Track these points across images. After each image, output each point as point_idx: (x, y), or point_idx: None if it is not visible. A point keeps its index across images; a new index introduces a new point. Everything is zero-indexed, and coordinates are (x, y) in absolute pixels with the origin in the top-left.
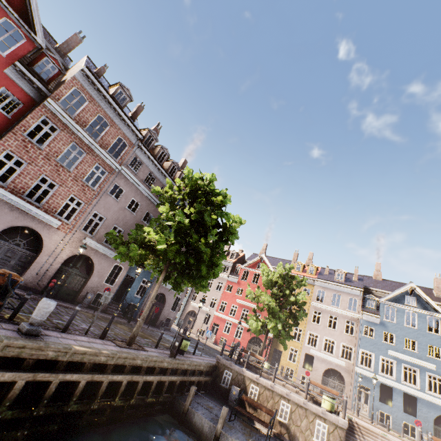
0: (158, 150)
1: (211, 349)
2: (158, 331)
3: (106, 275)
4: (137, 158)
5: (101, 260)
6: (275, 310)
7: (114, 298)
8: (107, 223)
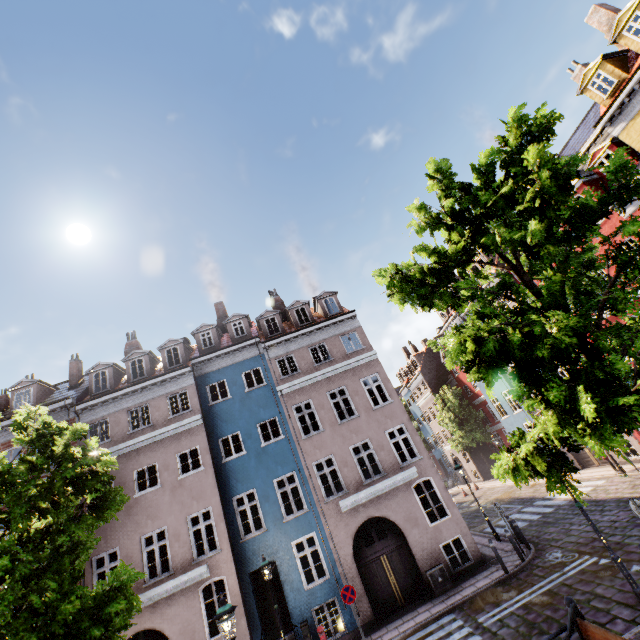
0: (126, 369)
1: (636, 534)
2: (408, 633)
3: (201, 624)
4: (95, 423)
5: (169, 612)
6: (513, 352)
7: (275, 633)
8: (127, 550)
